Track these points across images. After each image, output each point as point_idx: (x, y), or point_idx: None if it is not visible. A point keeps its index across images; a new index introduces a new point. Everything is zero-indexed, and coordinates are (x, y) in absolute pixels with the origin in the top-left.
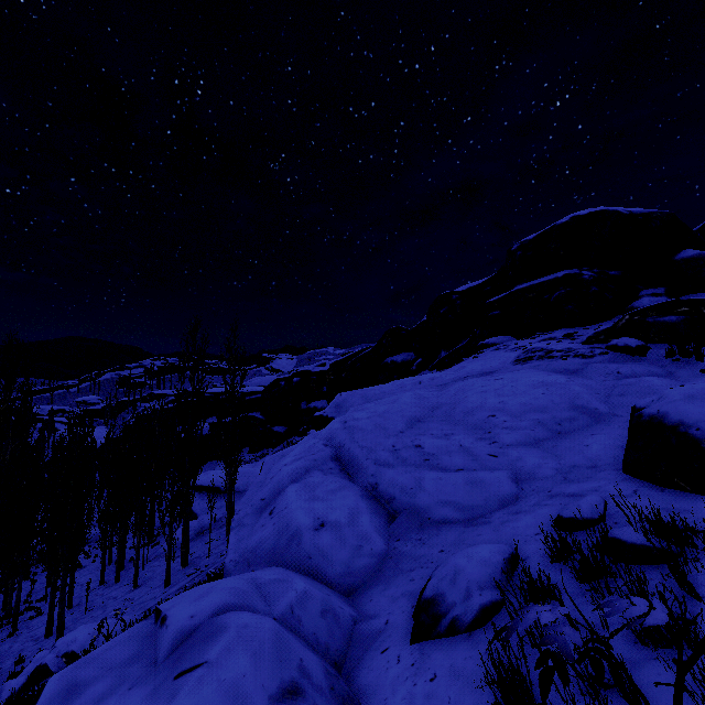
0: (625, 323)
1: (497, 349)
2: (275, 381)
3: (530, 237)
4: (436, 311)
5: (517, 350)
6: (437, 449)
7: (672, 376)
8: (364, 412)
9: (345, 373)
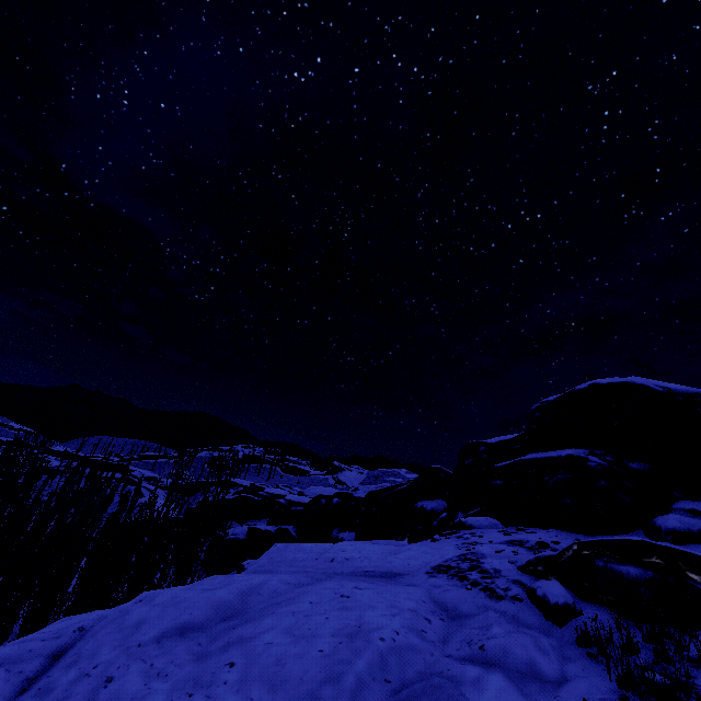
0: (571, 555)
1: (458, 537)
2: (318, 497)
3: (551, 398)
4: (463, 460)
5: (462, 548)
6: (110, 698)
7: (557, 686)
8: (171, 593)
9: (376, 508)
